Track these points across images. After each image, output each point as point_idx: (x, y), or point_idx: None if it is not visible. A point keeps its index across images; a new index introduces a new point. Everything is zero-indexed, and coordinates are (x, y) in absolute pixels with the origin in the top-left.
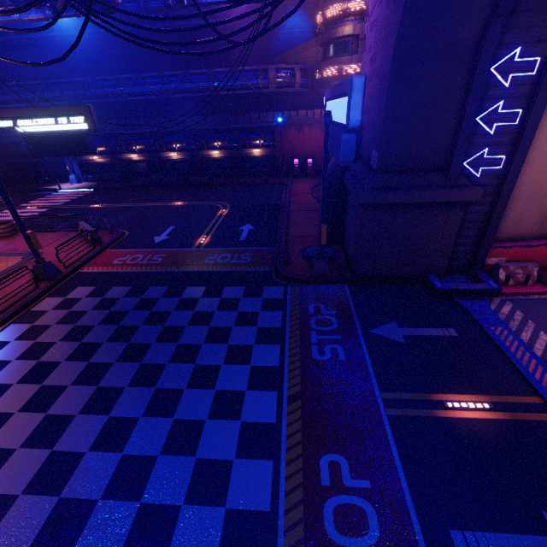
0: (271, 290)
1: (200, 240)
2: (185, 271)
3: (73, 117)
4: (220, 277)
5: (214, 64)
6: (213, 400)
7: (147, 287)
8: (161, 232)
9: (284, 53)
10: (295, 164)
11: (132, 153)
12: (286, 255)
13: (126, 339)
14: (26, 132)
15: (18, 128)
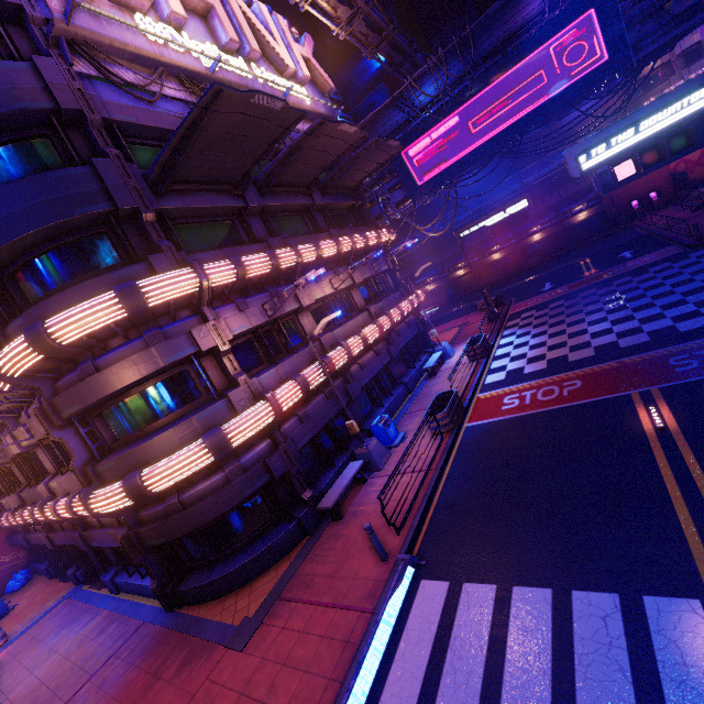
0: (697, 253)
1: (587, 274)
2: (597, 282)
3: (519, 203)
4: (636, 270)
5: (495, 177)
6: (701, 282)
7: (577, 295)
8: (543, 287)
9: (581, 123)
10: (633, 207)
11: (458, 270)
12: (697, 230)
13: (596, 303)
14: (491, 225)
15: (486, 225)
